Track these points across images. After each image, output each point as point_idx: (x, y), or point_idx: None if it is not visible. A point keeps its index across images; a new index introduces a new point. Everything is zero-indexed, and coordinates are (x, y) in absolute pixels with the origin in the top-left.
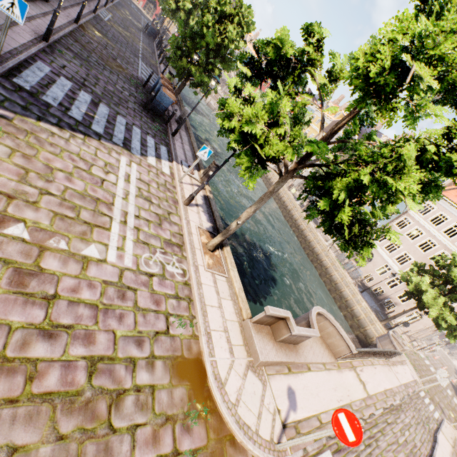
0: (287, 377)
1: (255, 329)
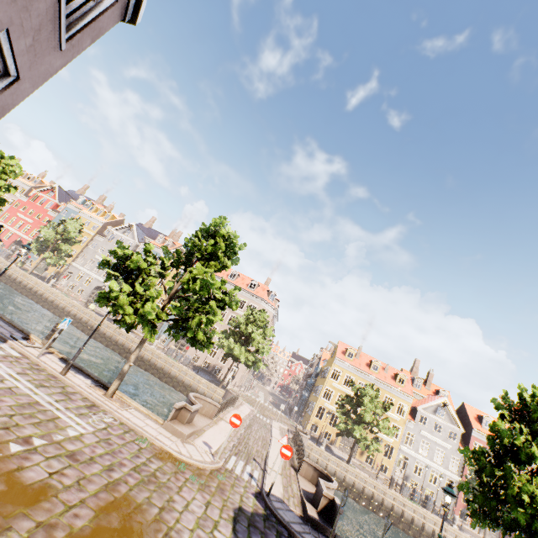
0: (199, 438)
1: (173, 423)
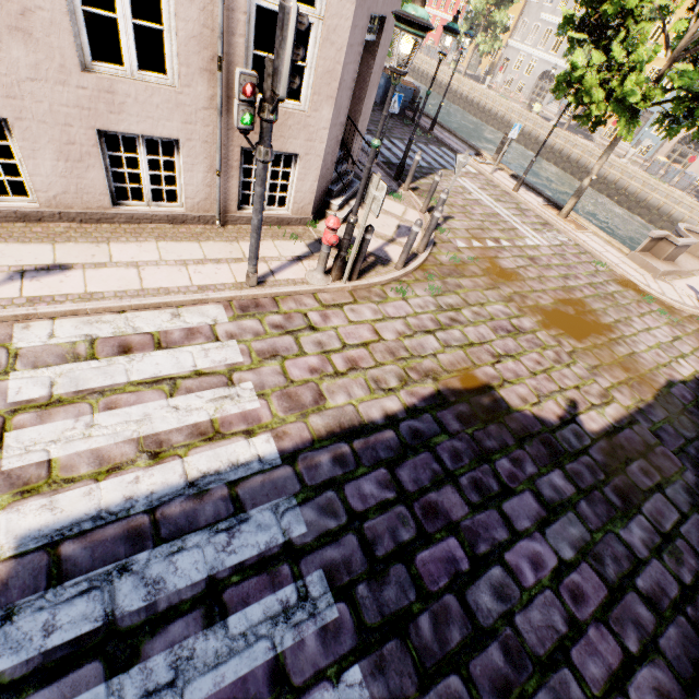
0: (681, 280)
1: (642, 256)
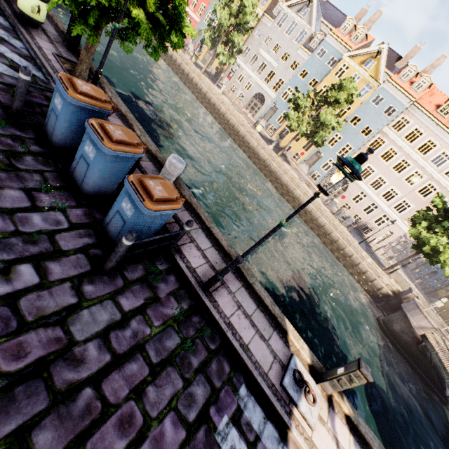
0: None
1: None
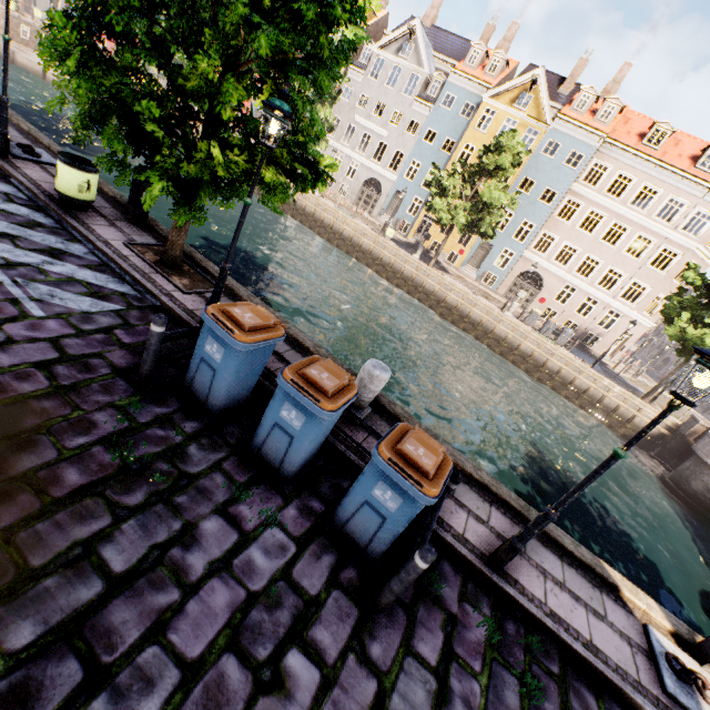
0: None
1: None
